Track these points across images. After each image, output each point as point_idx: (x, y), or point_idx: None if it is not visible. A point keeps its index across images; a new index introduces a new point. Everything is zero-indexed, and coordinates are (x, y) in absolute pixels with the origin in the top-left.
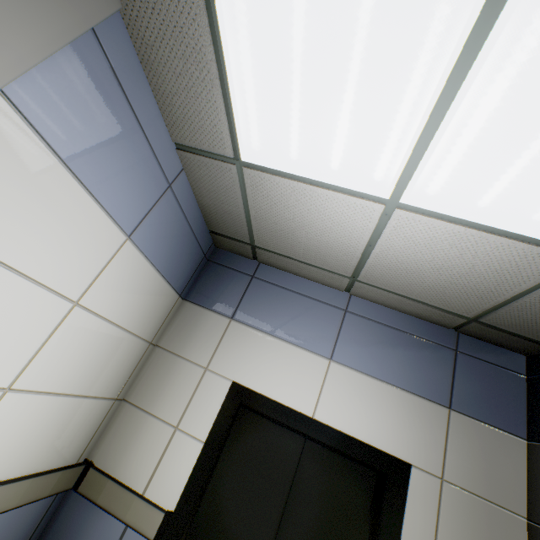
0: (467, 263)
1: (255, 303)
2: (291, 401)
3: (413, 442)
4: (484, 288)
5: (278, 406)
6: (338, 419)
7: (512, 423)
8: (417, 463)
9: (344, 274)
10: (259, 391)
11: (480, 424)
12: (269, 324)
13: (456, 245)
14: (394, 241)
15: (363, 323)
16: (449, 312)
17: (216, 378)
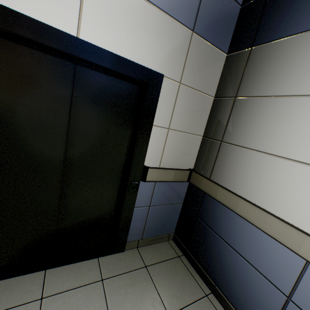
0: None
1: None
2: (45, 17)
3: (166, 59)
4: None
5: (27, 21)
6: (105, 41)
7: (223, 43)
8: (167, 75)
9: None
10: None
11: (207, 44)
12: None
13: None
14: None
15: None
16: None
17: None
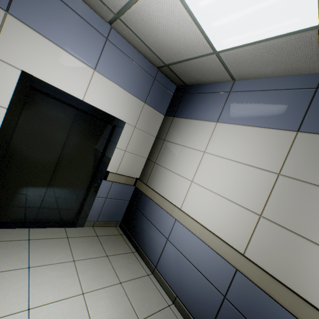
0: (179, 36)
1: (31, 4)
2: (69, 90)
3: (128, 115)
4: (179, 51)
5: (61, 92)
6: (97, 103)
7: (163, 110)
8: (128, 122)
9: (112, 10)
10: (46, 81)
11: (153, 110)
12: (48, 31)
13: (179, 23)
14: (153, 2)
15: (116, 51)
16: (159, 59)
17: (4, 65)
